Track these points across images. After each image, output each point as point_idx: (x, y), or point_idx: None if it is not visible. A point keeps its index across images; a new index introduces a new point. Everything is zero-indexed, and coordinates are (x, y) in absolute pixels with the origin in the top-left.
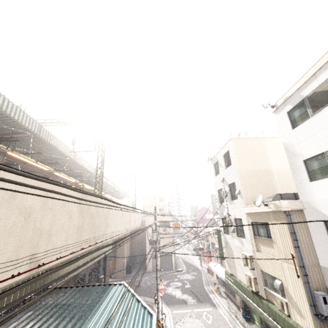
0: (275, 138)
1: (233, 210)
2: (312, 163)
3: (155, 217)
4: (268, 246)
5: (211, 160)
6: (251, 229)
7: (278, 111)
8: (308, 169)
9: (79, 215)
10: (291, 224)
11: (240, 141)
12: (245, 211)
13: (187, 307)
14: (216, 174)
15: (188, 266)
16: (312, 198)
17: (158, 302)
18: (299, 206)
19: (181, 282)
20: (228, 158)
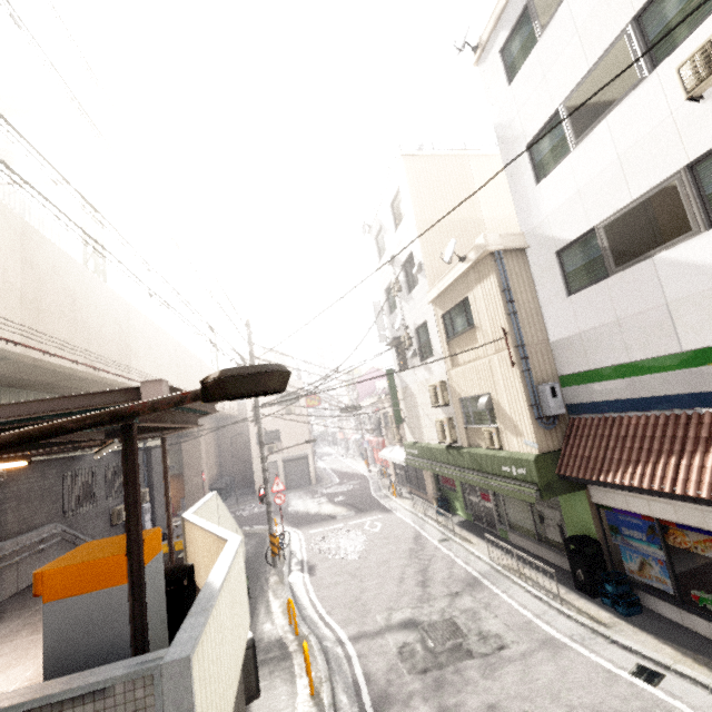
0: (491, 156)
1: (412, 313)
2: (541, 145)
3: (249, 340)
4: (470, 345)
5: (370, 231)
6: (442, 330)
7: (484, 58)
8: (535, 161)
9: (22, 268)
10: (504, 277)
11: (421, 162)
12: (430, 298)
13: (336, 522)
14: (381, 258)
15: (344, 476)
16: (539, 217)
17: (269, 502)
18: (518, 243)
19: (327, 496)
20: (400, 207)
